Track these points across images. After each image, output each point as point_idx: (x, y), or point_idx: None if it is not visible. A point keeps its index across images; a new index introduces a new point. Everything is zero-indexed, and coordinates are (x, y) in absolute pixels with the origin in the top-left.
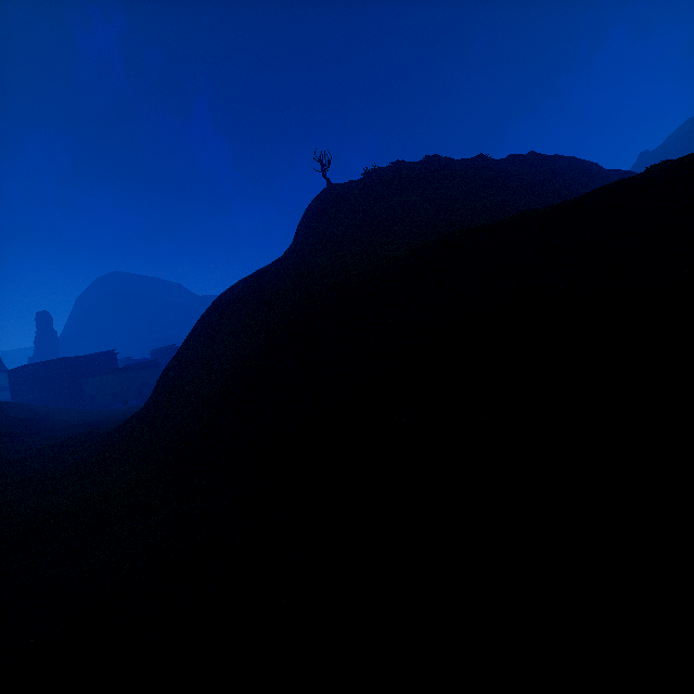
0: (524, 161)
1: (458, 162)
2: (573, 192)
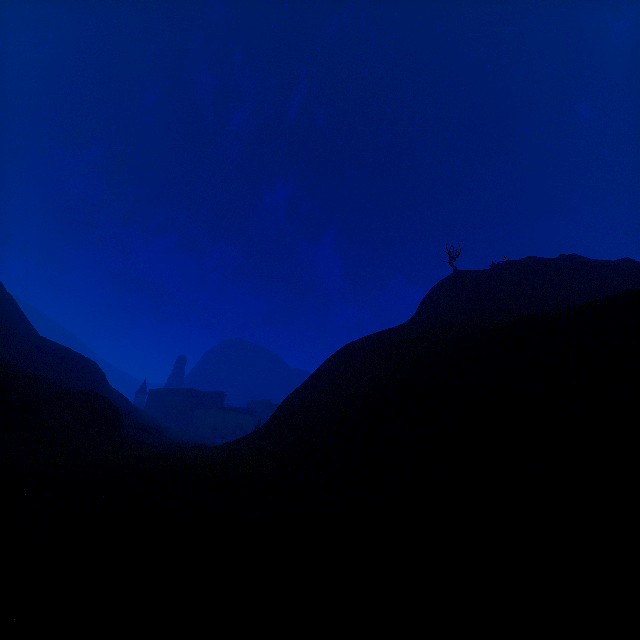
0: None
1: (600, 261)
2: None
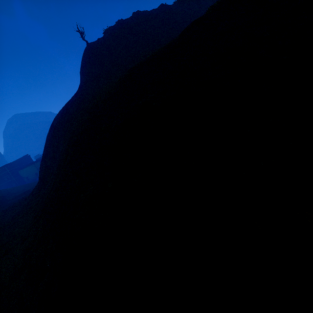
0: (184, 2)
1: (149, 12)
2: None
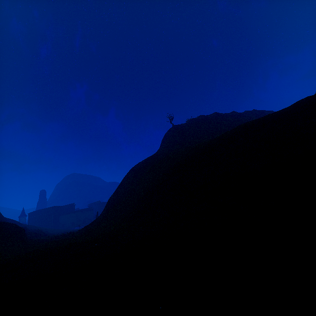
0: (251, 112)
1: (225, 114)
2: None
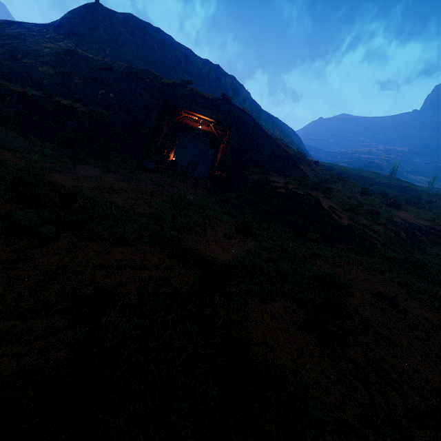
0: (209, 65)
1: (173, 42)
2: (216, 94)
